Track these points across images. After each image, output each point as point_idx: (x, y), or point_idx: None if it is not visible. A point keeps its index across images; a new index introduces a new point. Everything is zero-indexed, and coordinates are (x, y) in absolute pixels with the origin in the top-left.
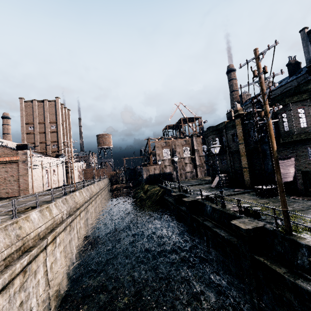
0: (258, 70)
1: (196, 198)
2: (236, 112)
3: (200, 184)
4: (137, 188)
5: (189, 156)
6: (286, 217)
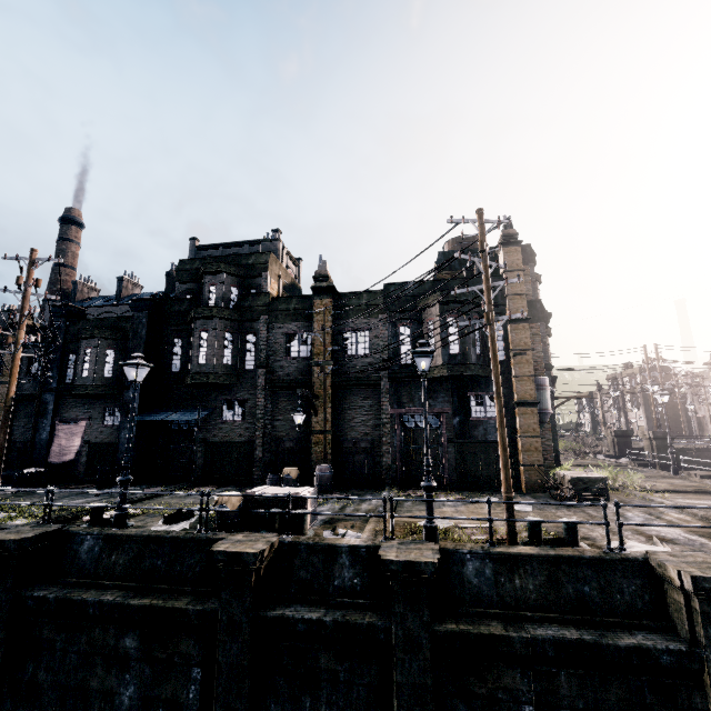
0: (27, 278)
1: None
2: None
3: None
4: None
5: None
6: None
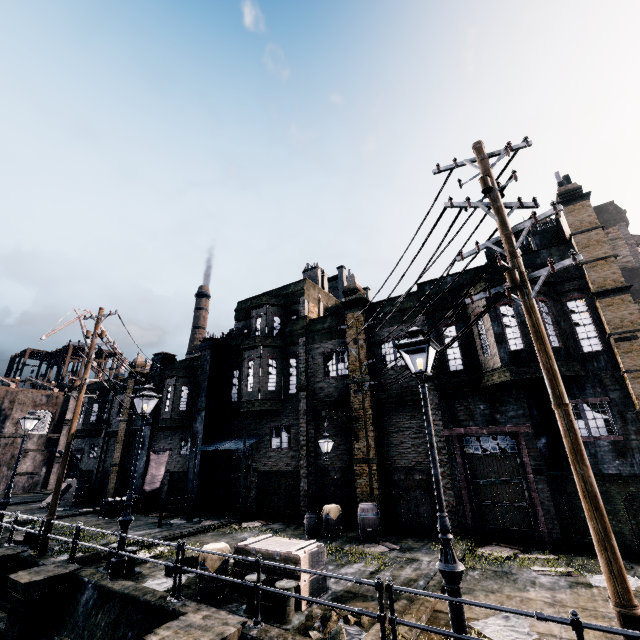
0: (94, 331)
1: None
2: (135, 367)
3: (26, 503)
4: None
5: (44, 433)
6: (47, 530)
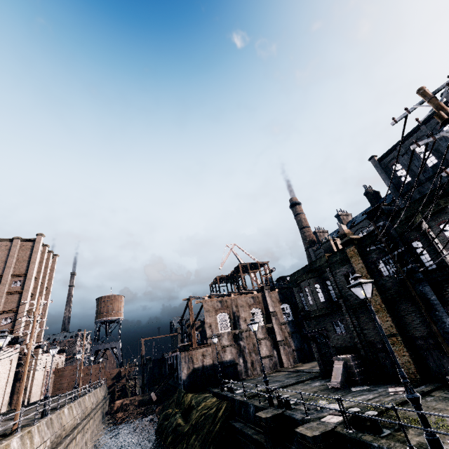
0: (444, 112)
1: (329, 426)
2: (344, 236)
3: (302, 382)
4: (165, 403)
5: (262, 324)
6: None
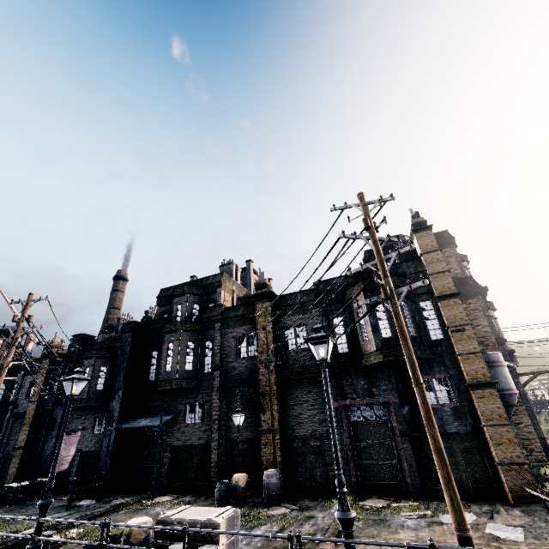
0: (21, 315)
1: None
2: (51, 347)
3: None
4: None
5: None
6: None
